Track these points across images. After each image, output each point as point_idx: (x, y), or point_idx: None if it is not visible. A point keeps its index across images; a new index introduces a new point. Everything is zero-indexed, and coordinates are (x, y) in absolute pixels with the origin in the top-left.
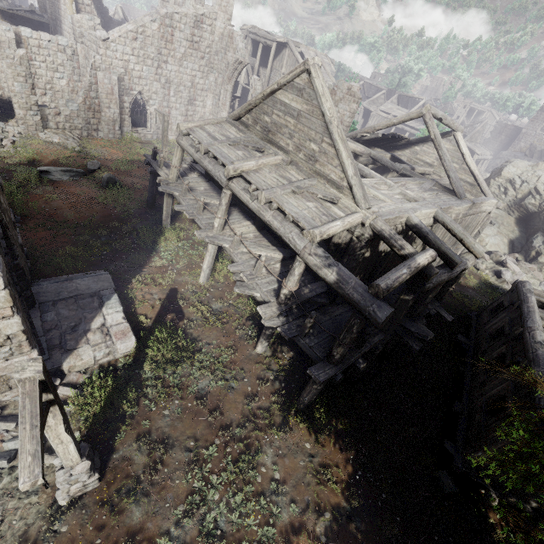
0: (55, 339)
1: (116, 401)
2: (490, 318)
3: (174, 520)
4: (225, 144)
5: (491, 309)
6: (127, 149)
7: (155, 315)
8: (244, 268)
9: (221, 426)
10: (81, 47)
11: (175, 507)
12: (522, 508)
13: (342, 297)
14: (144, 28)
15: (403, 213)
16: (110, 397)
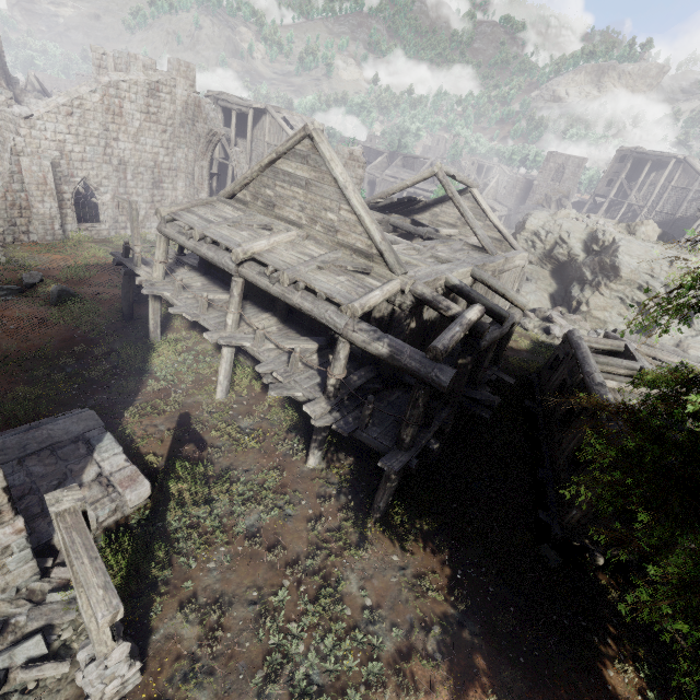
0: (34, 507)
1: (142, 566)
2: (550, 375)
3: (255, 692)
4: (224, 225)
5: (549, 366)
6: (77, 252)
7: (168, 451)
8: (276, 366)
9: (286, 563)
10: None
11: (252, 675)
12: (627, 559)
13: (395, 378)
14: (82, 100)
15: (440, 275)
16: (130, 564)
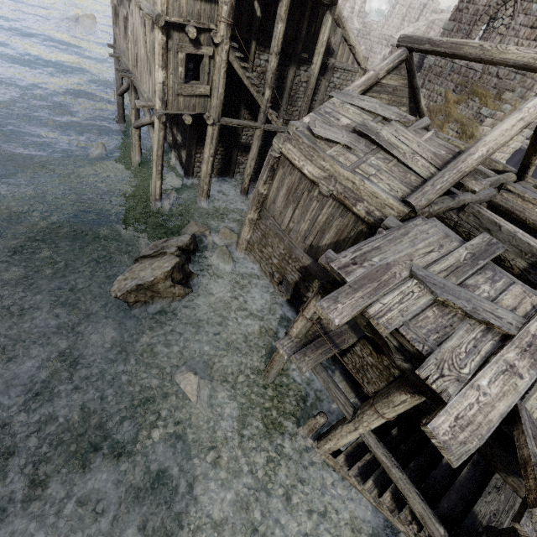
0: None
1: None
2: None
3: None
4: None
5: None
6: None
7: None
8: None
9: None
10: (363, 41)
11: None
12: None
13: None
14: (418, 30)
15: None
16: None
